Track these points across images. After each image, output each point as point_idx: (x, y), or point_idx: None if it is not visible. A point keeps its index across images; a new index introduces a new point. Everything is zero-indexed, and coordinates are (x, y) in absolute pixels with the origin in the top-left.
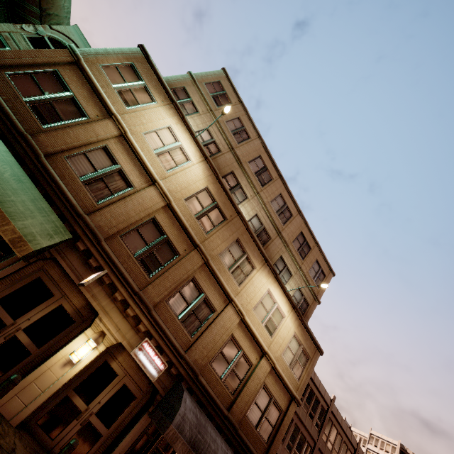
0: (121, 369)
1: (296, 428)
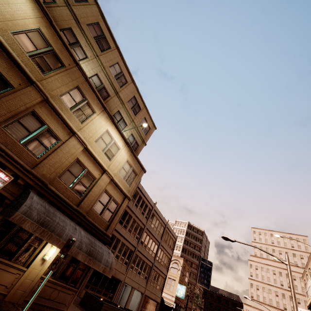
0: None
1: (134, 220)
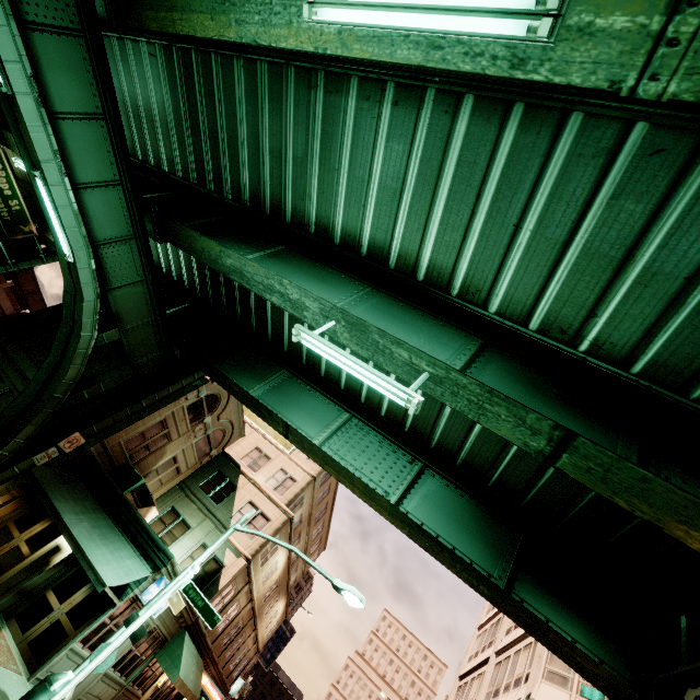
0: None
1: None
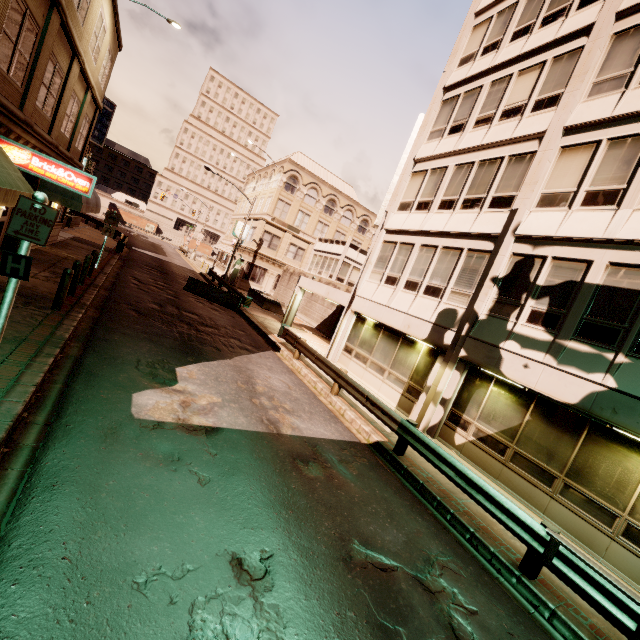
0: None
1: None
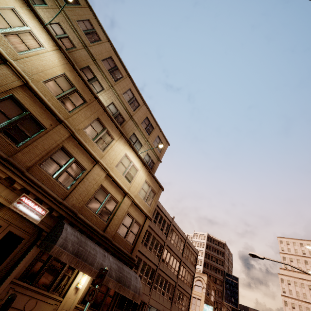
0: (4, 221)
1: (154, 237)
